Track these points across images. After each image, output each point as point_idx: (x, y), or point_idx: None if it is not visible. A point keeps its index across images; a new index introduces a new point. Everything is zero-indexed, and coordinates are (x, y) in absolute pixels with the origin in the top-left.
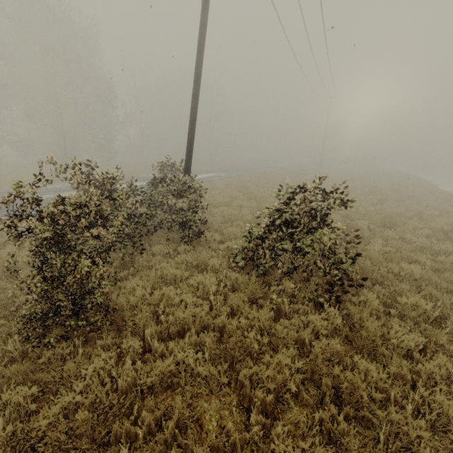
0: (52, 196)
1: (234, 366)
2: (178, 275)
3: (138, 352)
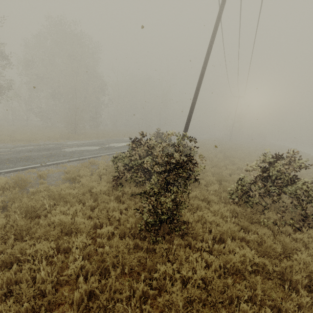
0: (77, 149)
1: (274, 261)
2: (201, 204)
3: (205, 250)
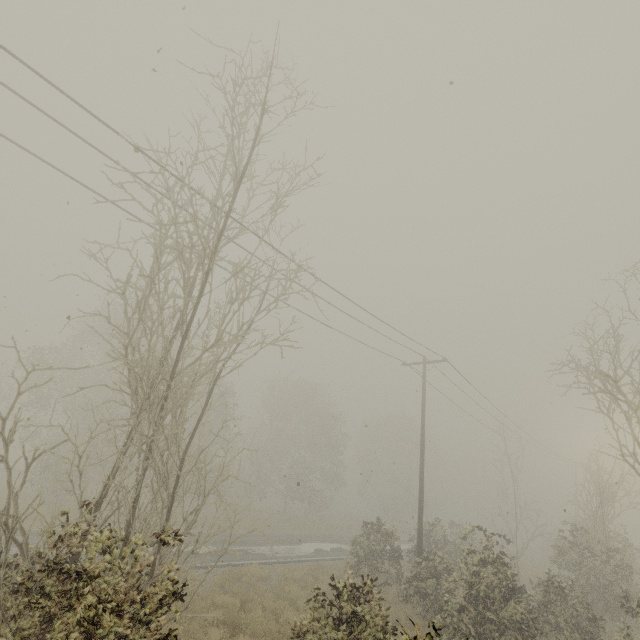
0: None
1: None
2: None
3: None
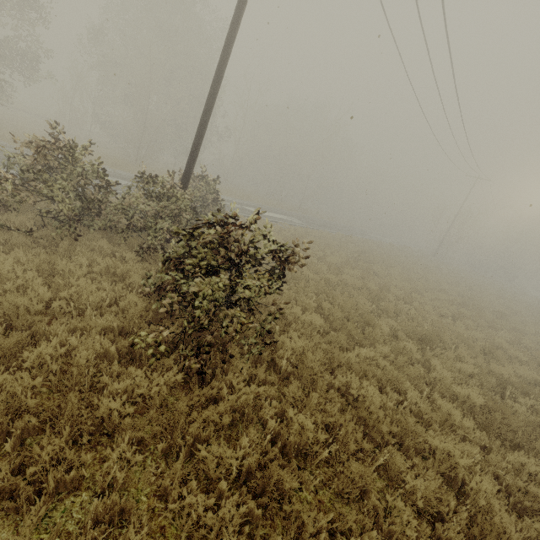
0: None
1: None
2: (68, 269)
3: None
